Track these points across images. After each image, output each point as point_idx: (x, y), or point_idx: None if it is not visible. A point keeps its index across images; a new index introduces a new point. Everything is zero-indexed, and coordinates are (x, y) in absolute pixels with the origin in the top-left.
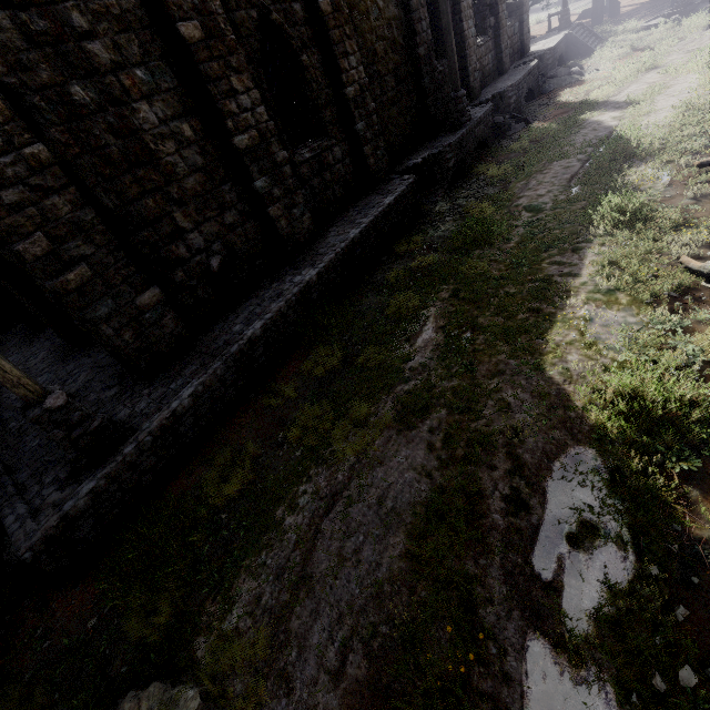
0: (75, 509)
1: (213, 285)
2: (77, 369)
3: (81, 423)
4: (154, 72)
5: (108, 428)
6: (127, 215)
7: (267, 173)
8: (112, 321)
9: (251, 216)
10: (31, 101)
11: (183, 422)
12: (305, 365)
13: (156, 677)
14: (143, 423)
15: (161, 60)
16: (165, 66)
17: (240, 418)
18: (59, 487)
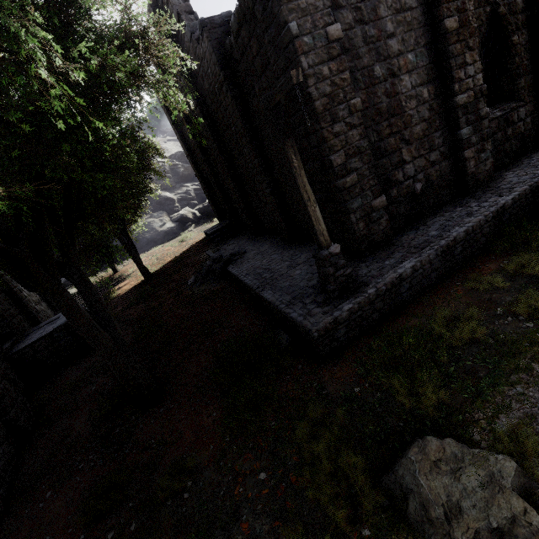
0: (340, 317)
1: (410, 204)
2: (297, 253)
3: (342, 268)
4: (417, 55)
5: (352, 277)
6: (378, 147)
7: (471, 124)
8: (356, 213)
9: (447, 157)
10: (355, 76)
11: (403, 285)
12: (509, 265)
13: (440, 437)
14: (371, 280)
15: (423, 47)
16: (424, 51)
17: (442, 295)
18: (318, 305)
